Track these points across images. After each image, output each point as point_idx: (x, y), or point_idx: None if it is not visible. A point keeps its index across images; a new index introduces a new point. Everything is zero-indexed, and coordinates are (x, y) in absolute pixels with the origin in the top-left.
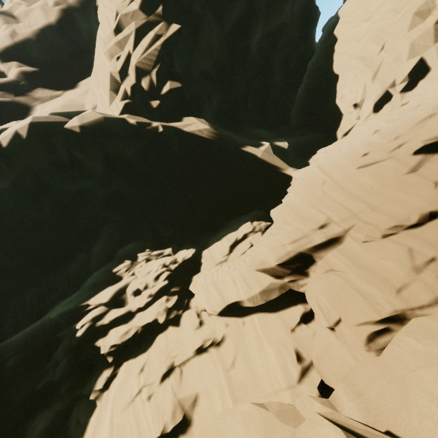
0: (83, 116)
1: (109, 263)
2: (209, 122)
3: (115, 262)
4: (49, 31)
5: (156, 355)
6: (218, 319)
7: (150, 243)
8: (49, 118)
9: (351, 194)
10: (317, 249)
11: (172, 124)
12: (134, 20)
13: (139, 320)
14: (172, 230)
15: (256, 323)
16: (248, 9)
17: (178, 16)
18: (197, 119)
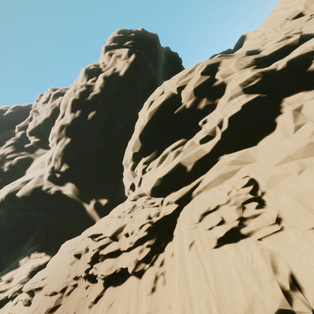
0: (25, 187)
1: (22, 256)
2: (78, 185)
3: (24, 255)
4: (48, 120)
5: (0, 312)
6: (21, 304)
7: (41, 246)
8: (14, 188)
9: (61, 264)
10: (36, 290)
11: (60, 188)
12: (55, 136)
13: (5, 293)
14: (54, 240)
15: (24, 311)
16: (108, 120)
17: (70, 133)
18: (70, 185)
